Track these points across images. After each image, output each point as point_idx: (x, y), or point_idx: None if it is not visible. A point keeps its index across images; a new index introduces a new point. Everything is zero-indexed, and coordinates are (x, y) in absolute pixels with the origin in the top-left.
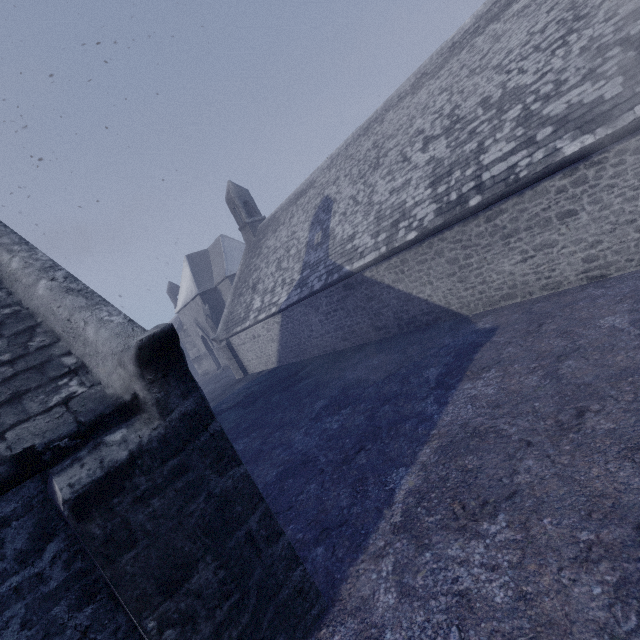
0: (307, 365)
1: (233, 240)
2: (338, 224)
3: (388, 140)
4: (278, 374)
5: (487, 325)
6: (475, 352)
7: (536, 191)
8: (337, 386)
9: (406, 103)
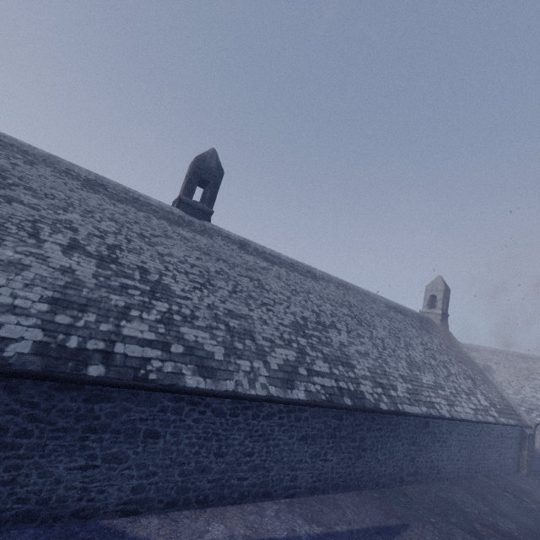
0: None
1: None
2: None
3: (537, 374)
4: None
5: None
6: None
7: None
8: None
9: None
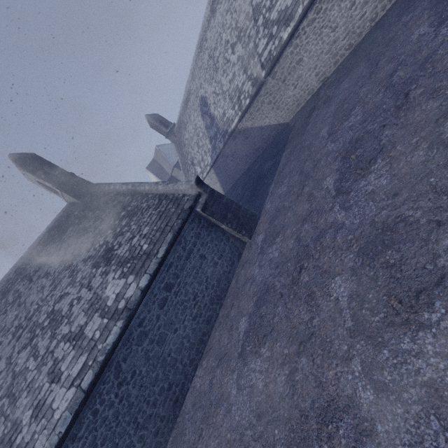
0: (237, 184)
1: (164, 145)
2: (214, 110)
3: (214, 51)
4: (227, 195)
5: (293, 124)
6: (288, 138)
7: (283, 58)
8: (250, 181)
9: (213, 24)
